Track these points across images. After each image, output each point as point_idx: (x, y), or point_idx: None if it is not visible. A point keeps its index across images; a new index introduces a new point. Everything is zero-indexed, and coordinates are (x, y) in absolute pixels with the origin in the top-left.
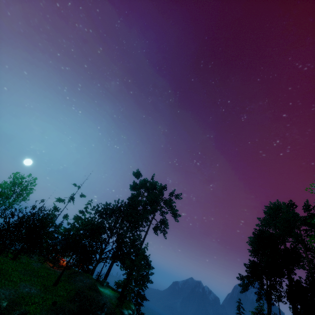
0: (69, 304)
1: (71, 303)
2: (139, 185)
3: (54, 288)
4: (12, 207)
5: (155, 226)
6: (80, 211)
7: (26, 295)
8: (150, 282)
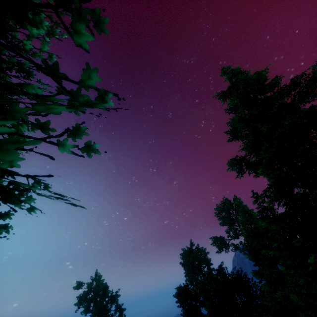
0: None
1: None
2: (84, 299)
3: None
4: None
5: None
6: None
7: None
8: None
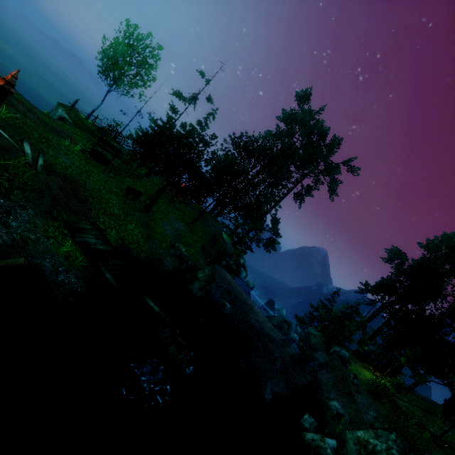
0: (210, 249)
1: (211, 248)
2: (300, 121)
3: (193, 227)
4: (131, 95)
5: (298, 192)
6: (199, 122)
7: (181, 233)
8: (274, 249)
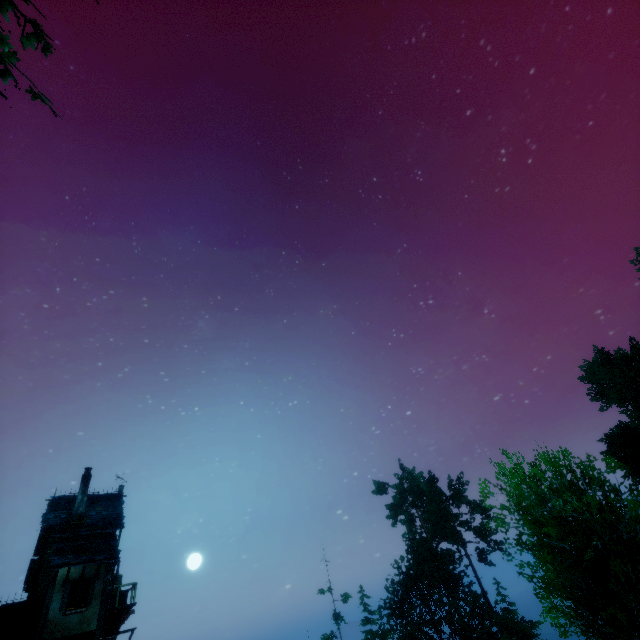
0: None
1: None
2: (399, 507)
3: None
4: None
5: (478, 555)
6: (364, 621)
7: None
8: None
